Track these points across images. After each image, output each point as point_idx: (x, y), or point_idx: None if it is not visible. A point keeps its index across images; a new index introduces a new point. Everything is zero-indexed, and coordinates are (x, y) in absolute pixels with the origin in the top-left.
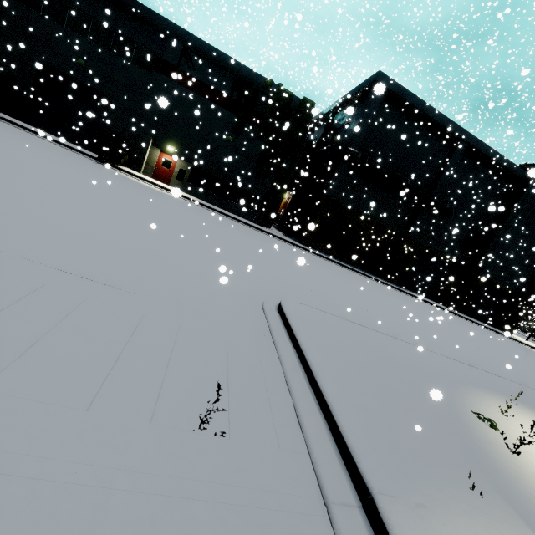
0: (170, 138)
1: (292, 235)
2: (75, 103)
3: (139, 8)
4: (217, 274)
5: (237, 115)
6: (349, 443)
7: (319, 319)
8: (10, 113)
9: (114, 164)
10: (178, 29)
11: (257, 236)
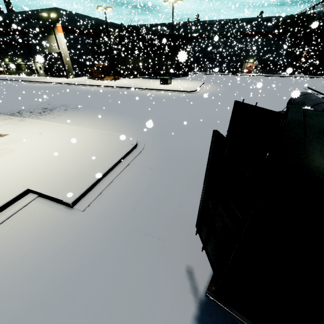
0: (250, 57)
1: (307, 73)
2: (220, 60)
3: (238, 20)
4: (292, 86)
5: (276, 36)
6: (317, 91)
7: (316, 87)
8: (204, 71)
9: (236, 74)
10: (251, 19)
11: (292, 79)
